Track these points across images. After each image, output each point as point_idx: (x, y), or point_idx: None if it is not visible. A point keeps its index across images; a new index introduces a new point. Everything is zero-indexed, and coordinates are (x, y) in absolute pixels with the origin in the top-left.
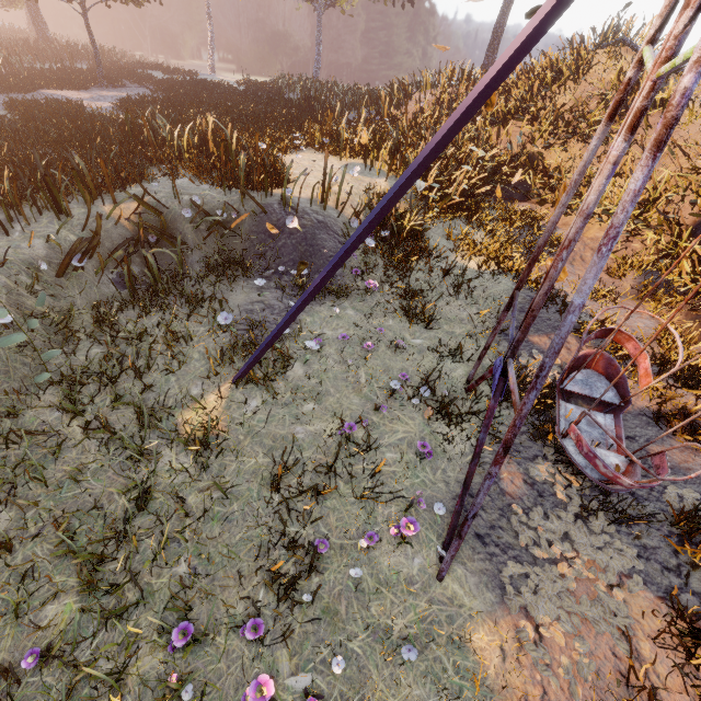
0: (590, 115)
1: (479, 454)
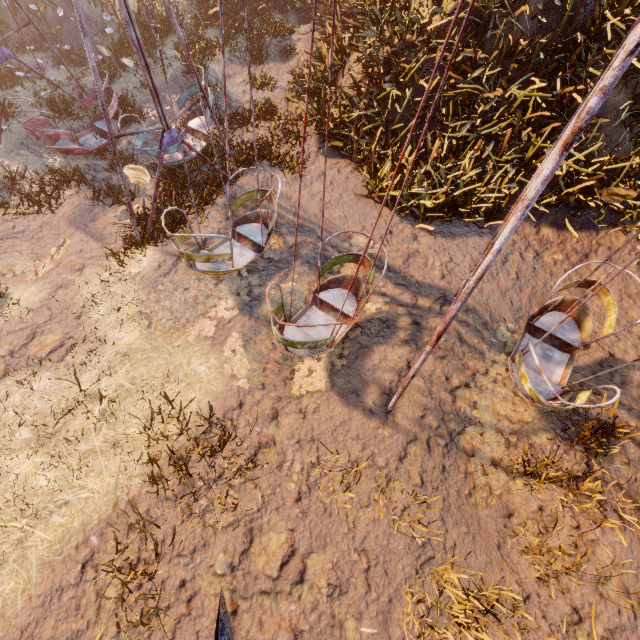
0: None
1: None
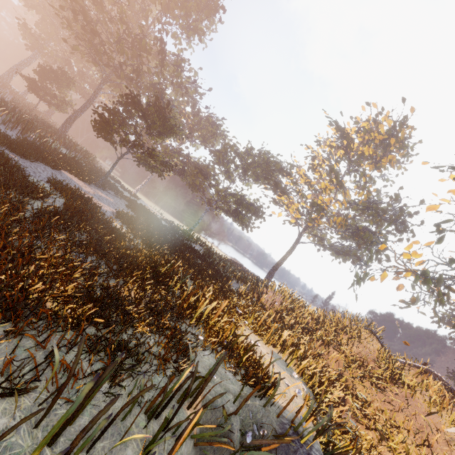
0: (375, 371)
1: None
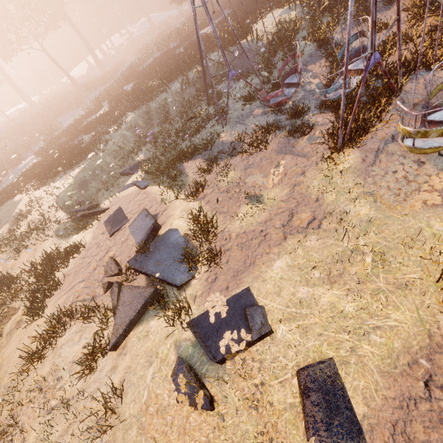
0: None
1: (227, 97)
